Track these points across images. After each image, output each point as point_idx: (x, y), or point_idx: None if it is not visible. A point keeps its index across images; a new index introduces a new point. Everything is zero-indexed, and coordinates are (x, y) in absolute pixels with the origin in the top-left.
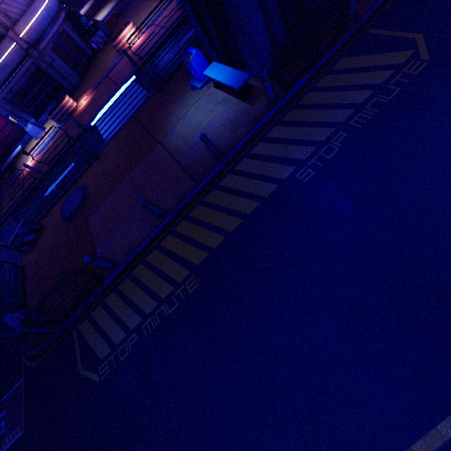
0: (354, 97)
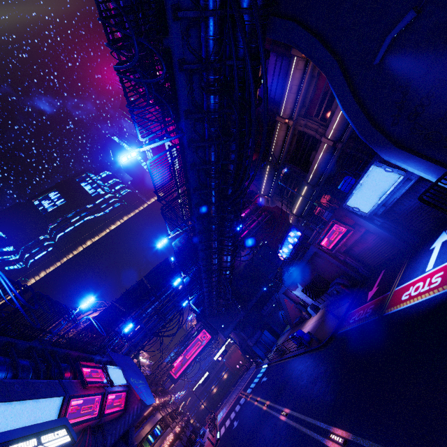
0: None
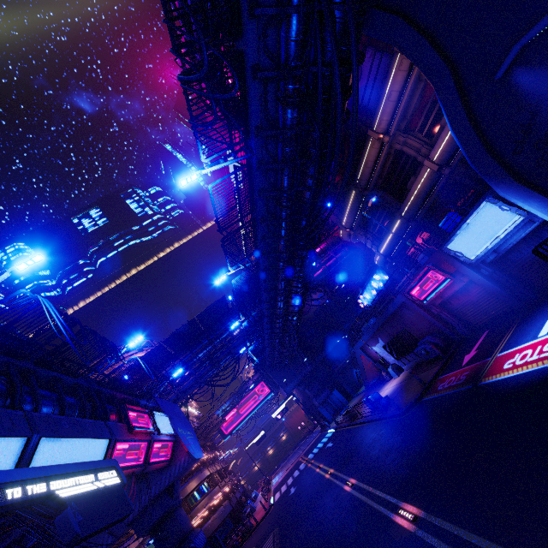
0: (269, 544)
